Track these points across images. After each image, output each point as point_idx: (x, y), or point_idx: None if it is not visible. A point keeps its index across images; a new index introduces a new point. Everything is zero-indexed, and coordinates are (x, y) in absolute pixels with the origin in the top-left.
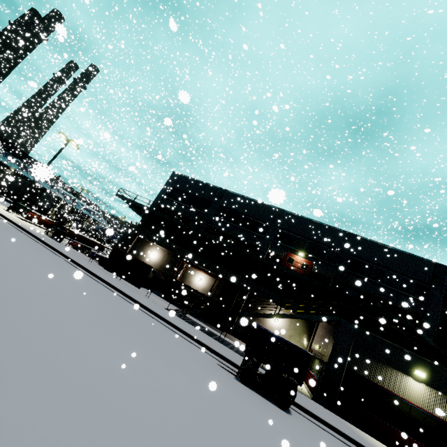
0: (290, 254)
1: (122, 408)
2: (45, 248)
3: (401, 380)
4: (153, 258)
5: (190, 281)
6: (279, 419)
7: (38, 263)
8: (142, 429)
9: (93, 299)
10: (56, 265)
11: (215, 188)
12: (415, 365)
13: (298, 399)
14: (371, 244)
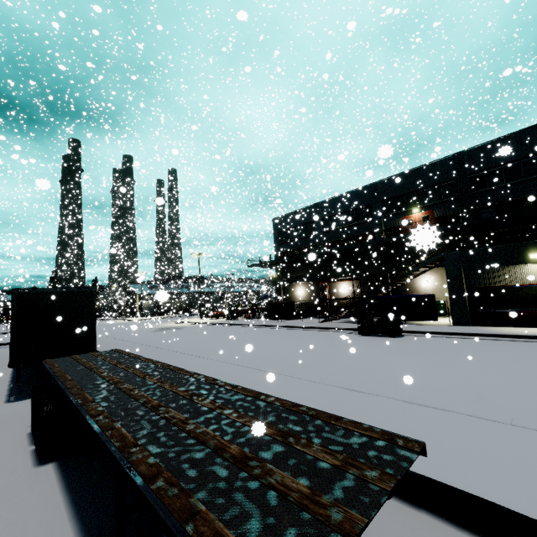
0: (405, 218)
1: (270, 352)
2: (230, 327)
3: (521, 271)
4: (301, 294)
5: (338, 294)
6: (381, 341)
7: (229, 333)
8: (277, 354)
9: (261, 335)
10: (238, 330)
11: (309, 208)
12: (529, 251)
13: (420, 329)
14: (484, 148)
